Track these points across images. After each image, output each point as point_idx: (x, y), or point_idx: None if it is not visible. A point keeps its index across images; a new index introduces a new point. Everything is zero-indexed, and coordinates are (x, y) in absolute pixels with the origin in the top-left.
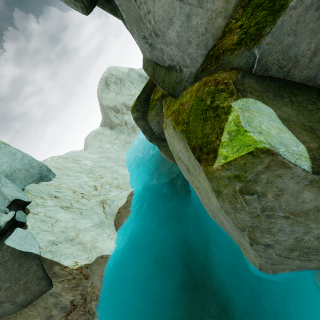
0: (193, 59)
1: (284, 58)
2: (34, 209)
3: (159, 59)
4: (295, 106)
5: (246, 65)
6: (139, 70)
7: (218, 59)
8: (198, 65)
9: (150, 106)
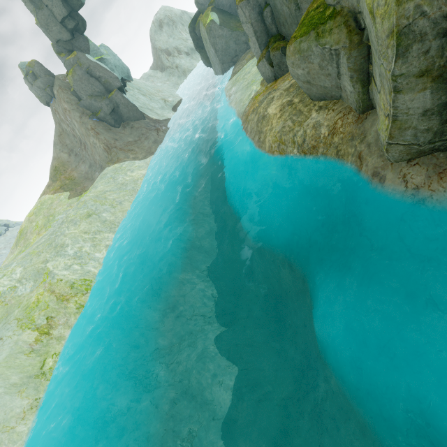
0: (207, 3)
1: (221, 5)
2: (129, 90)
3: (199, 2)
4: (223, 16)
5: (215, 5)
6: (192, 14)
7: (211, 3)
8: (208, 5)
9: (197, 23)
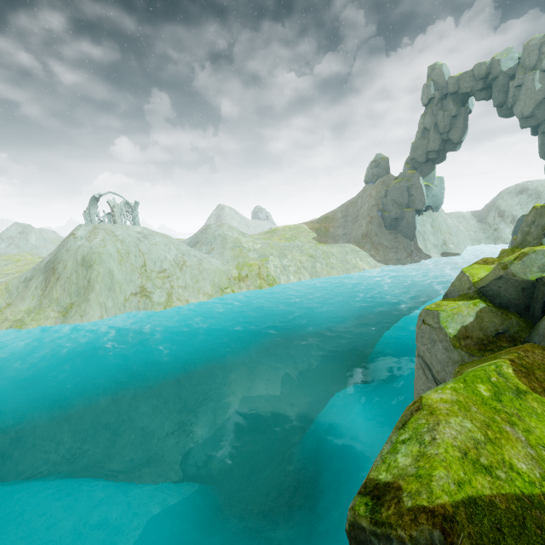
0: None
1: None
2: (424, 215)
3: None
4: None
5: None
6: None
7: None
8: None
9: None
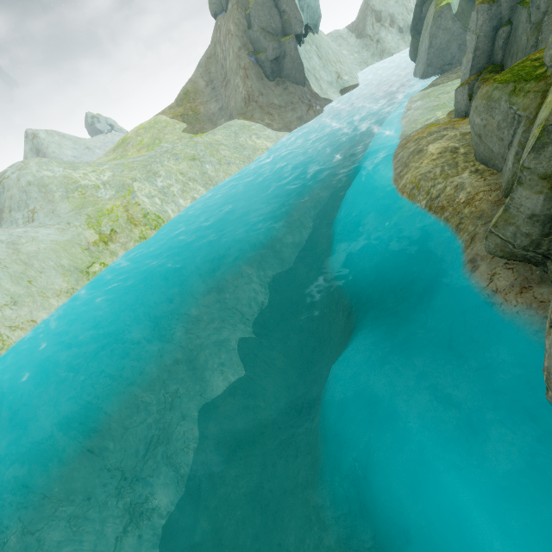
0: None
1: None
2: (306, 43)
3: None
4: (466, 4)
5: None
6: None
7: None
8: None
9: None
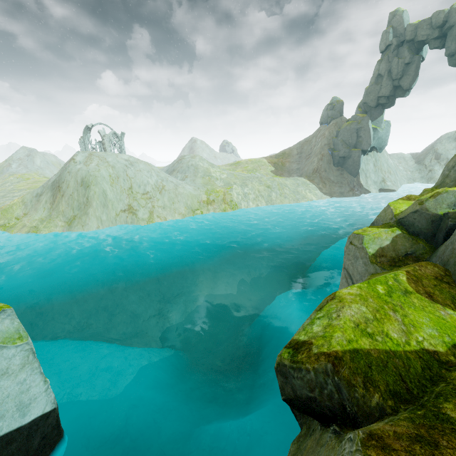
0: None
1: None
2: (369, 155)
3: None
4: None
5: None
6: None
7: None
8: None
9: None
